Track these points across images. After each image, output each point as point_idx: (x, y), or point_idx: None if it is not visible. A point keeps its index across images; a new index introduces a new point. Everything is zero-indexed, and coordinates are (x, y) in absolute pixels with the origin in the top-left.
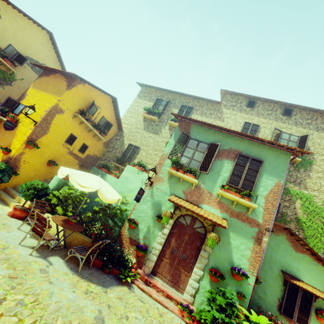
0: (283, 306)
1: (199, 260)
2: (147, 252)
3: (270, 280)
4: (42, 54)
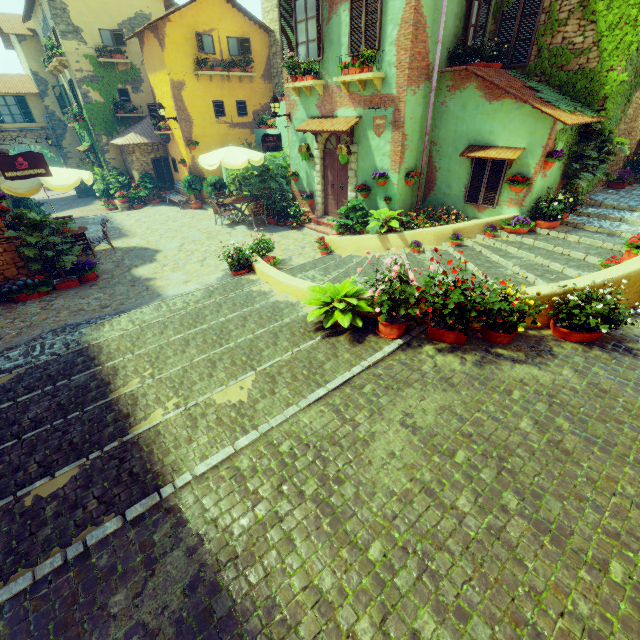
0: (467, 192)
1: (350, 183)
2: (314, 198)
3: (455, 167)
4: (122, 1)
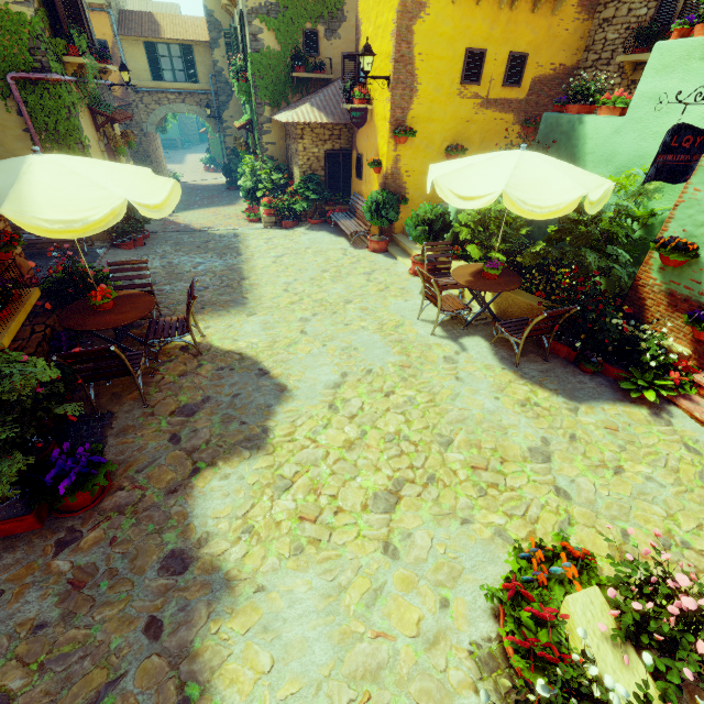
0: None
1: None
2: None
3: None
4: None
